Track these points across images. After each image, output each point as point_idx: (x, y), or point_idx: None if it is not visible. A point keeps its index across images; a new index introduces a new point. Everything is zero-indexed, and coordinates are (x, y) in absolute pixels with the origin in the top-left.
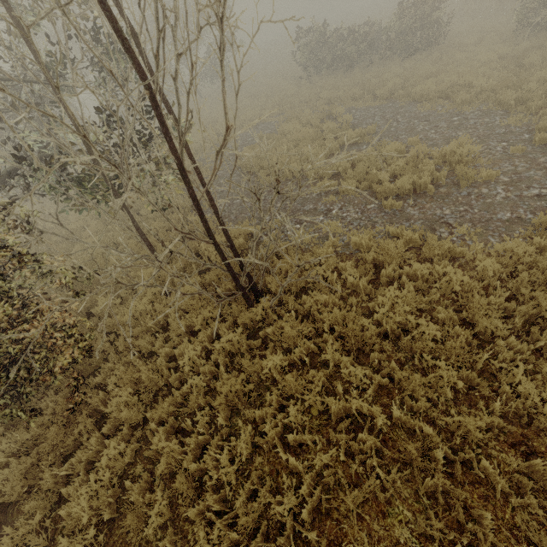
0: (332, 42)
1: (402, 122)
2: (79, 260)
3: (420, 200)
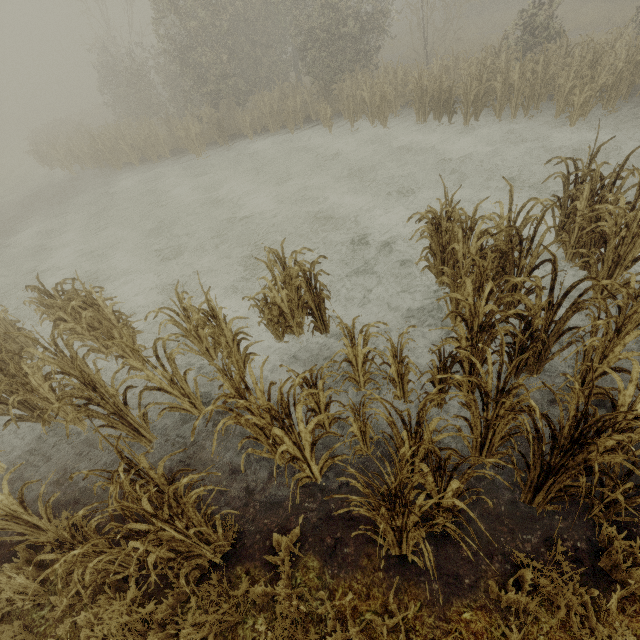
0: None
1: None
2: None
3: None
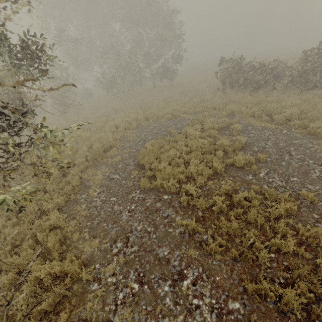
0: (246, 70)
1: (296, 158)
2: None
3: None
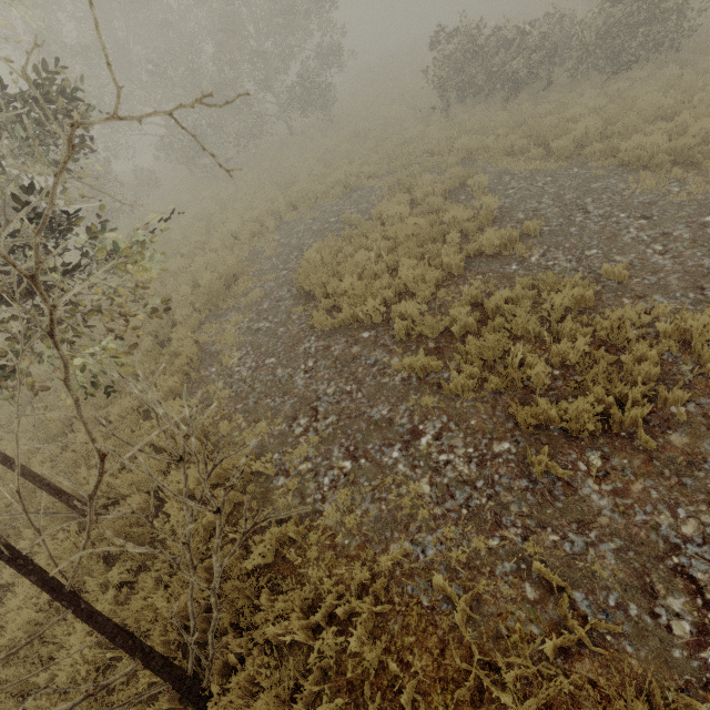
0: (487, 51)
1: (595, 215)
2: (10, 450)
3: (619, 460)
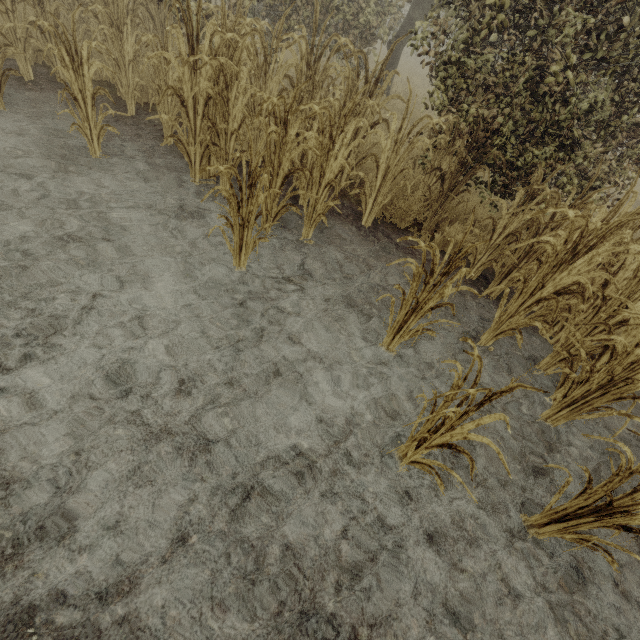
0: None
1: None
2: None
3: None
